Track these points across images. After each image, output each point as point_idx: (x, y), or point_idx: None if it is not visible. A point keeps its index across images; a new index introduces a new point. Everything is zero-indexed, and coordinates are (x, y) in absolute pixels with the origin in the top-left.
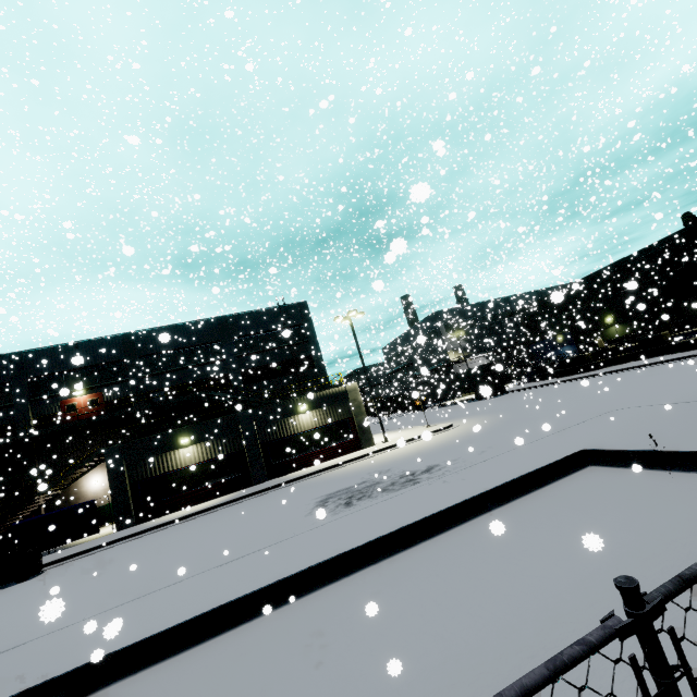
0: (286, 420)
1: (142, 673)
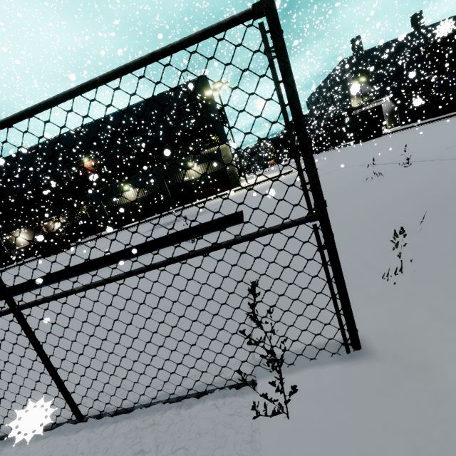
0: (182, 173)
1: (0, 301)
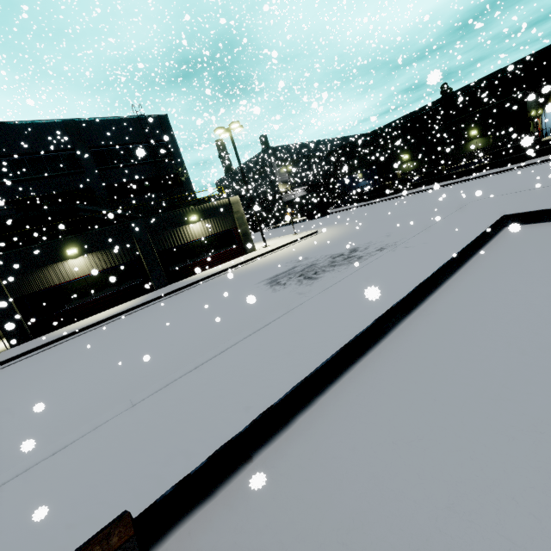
0: (179, 230)
1: (299, 423)
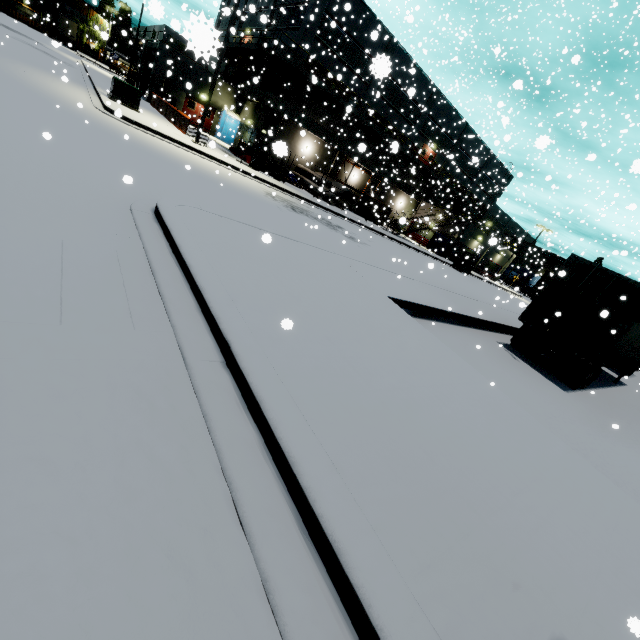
0: (495, 254)
1: None
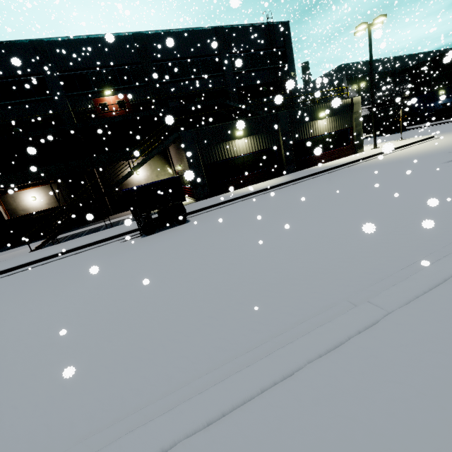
0: (309, 124)
1: None
